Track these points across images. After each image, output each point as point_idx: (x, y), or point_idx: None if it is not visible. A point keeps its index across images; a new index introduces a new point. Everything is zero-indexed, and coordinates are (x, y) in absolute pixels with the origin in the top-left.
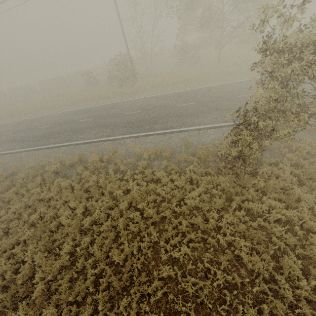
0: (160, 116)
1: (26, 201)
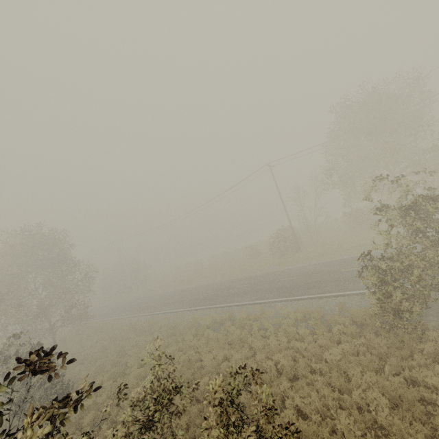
0: (317, 281)
1: (180, 346)
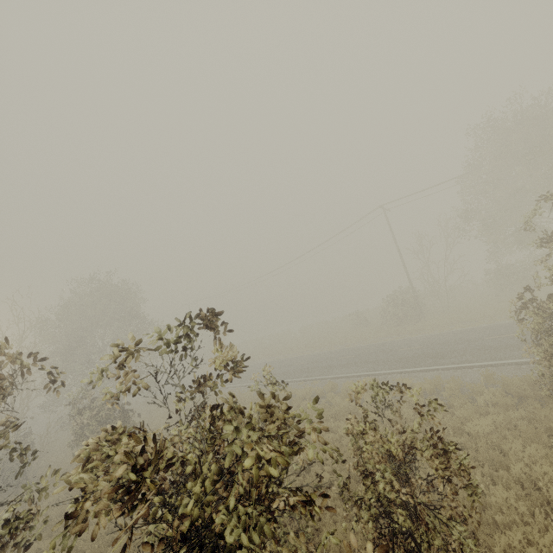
0: (451, 350)
1: None
